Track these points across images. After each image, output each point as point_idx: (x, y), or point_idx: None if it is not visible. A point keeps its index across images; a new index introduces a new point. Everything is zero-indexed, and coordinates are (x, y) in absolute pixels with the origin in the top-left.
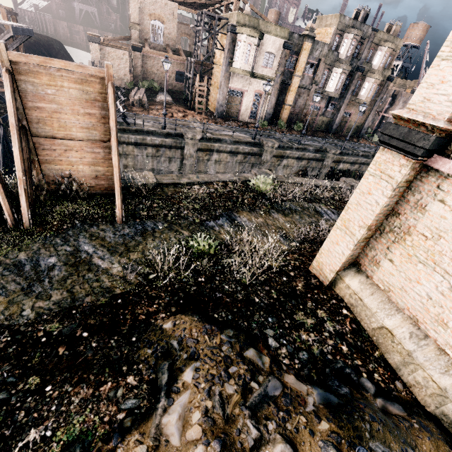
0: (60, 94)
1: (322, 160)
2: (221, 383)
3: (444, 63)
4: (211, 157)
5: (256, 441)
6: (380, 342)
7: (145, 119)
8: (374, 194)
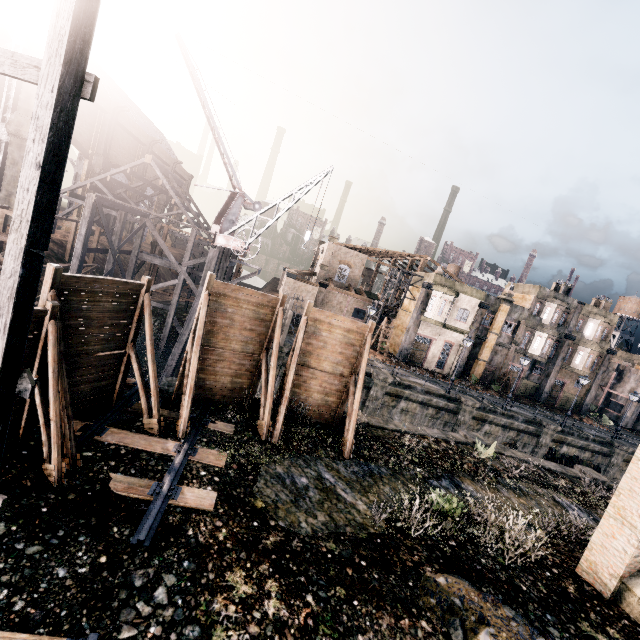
0: (329, 337)
1: (537, 435)
2: None
3: None
4: (398, 404)
5: None
6: None
7: None
8: None
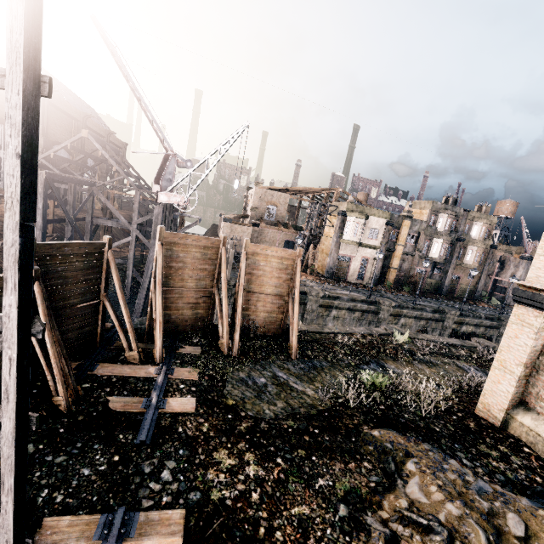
0: (267, 265)
1: (442, 321)
2: (442, 471)
3: (542, 257)
4: (330, 313)
5: (488, 510)
6: None
7: None
8: (521, 337)
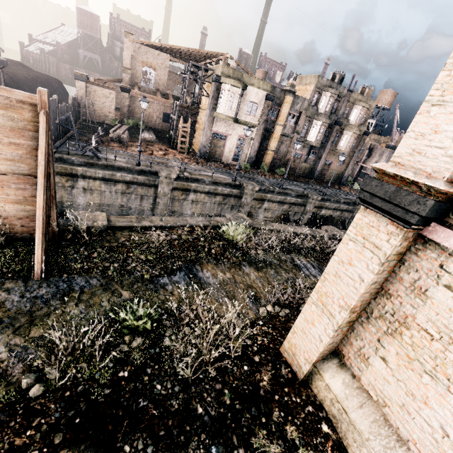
0: None
1: (304, 205)
2: None
3: (435, 109)
4: (187, 196)
5: None
6: None
7: (121, 154)
8: (357, 266)
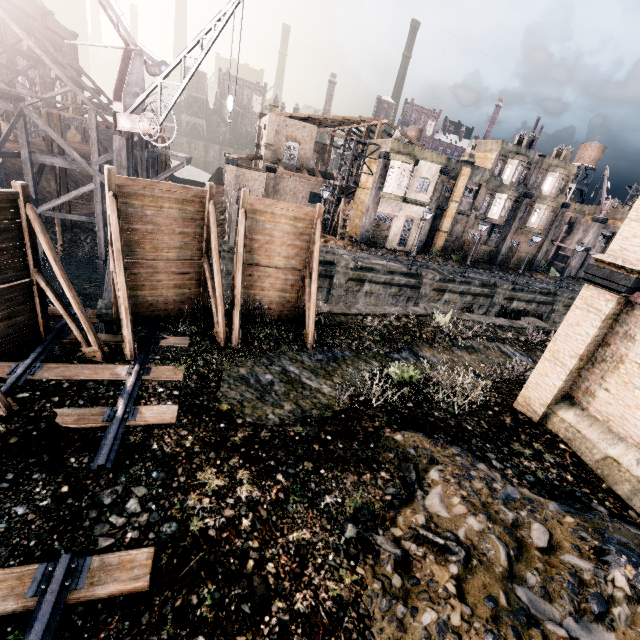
0: (275, 229)
1: (491, 296)
2: (468, 480)
3: (634, 223)
4: (362, 288)
5: (513, 521)
6: (606, 474)
7: None
8: (583, 325)
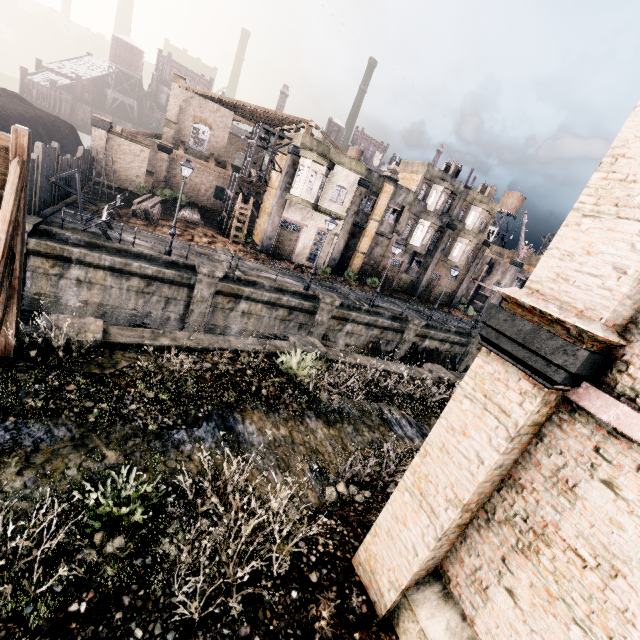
0: None
1: (401, 332)
2: None
3: (588, 221)
4: (237, 305)
5: None
6: None
7: (145, 236)
8: (474, 438)
